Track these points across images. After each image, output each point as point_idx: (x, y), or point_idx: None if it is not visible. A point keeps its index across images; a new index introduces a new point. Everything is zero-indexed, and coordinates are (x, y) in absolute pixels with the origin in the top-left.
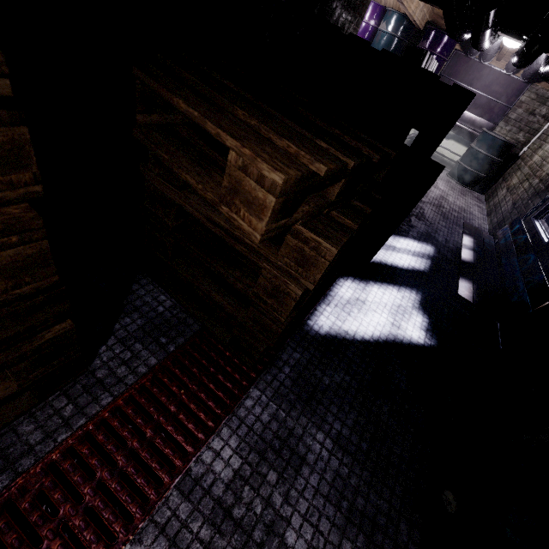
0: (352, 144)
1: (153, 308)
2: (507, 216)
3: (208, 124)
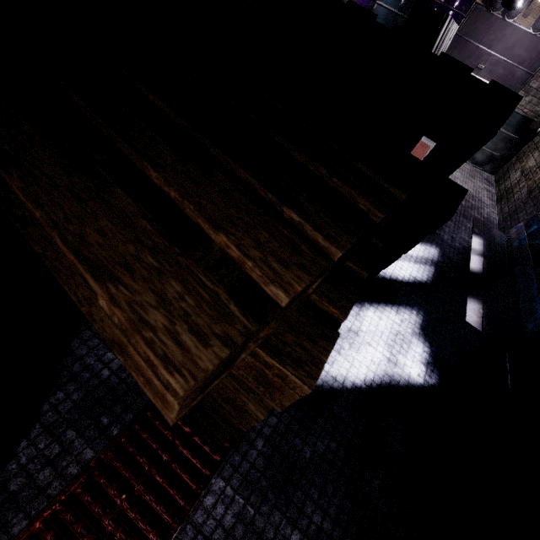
0: (343, 191)
1: (96, 373)
2: (520, 207)
3: (57, 240)
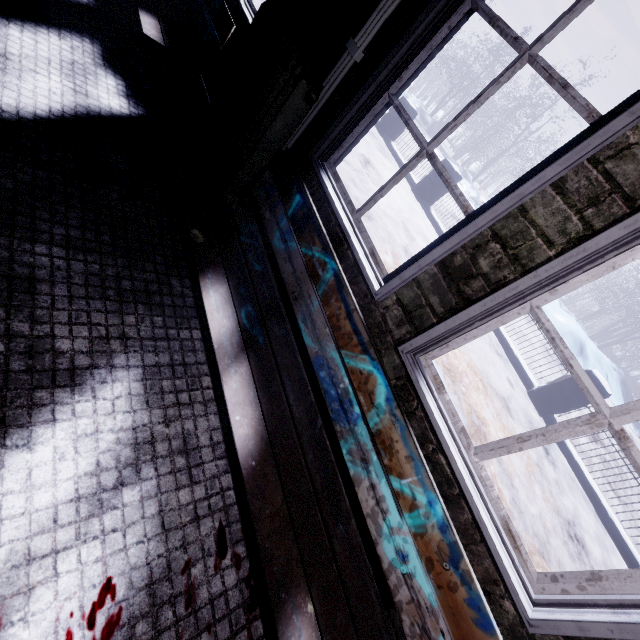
0: None
1: None
2: None
3: None
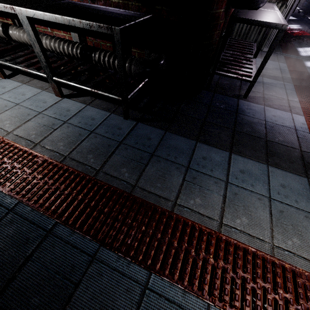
0: None
1: None
2: (304, 3)
3: None
